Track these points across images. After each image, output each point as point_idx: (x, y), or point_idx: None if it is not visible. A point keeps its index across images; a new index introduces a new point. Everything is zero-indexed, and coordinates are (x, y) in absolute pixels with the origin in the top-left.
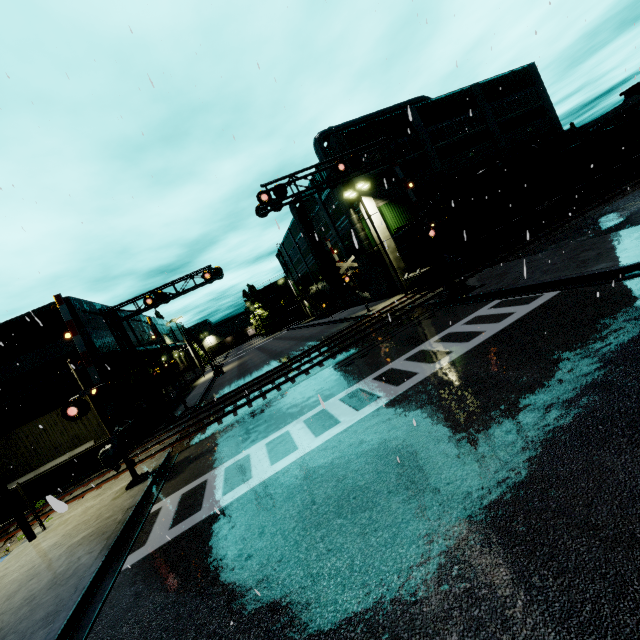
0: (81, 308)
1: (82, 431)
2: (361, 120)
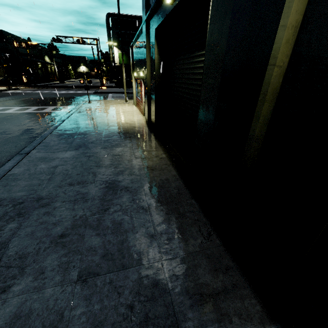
0: (6, 35)
1: (0, 74)
2: (127, 16)
